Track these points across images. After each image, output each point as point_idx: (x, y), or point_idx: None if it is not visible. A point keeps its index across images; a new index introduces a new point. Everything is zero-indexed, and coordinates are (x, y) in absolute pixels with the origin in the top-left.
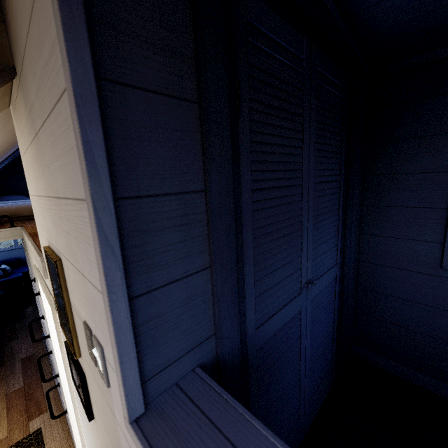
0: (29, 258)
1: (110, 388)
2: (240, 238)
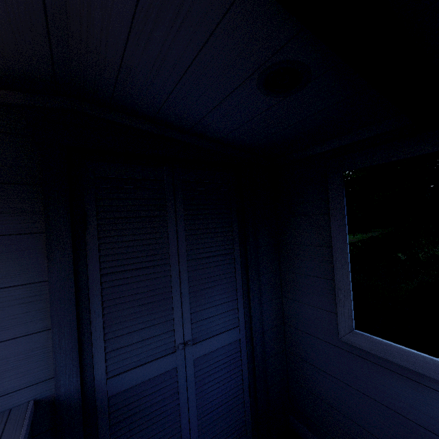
0: None
1: None
2: (86, 308)
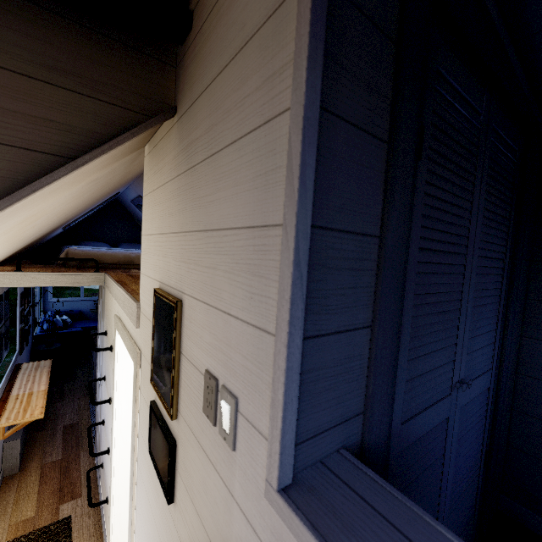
0: (105, 309)
1: (235, 452)
2: (401, 301)
